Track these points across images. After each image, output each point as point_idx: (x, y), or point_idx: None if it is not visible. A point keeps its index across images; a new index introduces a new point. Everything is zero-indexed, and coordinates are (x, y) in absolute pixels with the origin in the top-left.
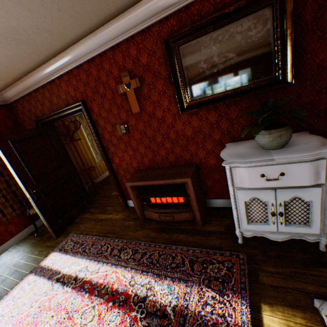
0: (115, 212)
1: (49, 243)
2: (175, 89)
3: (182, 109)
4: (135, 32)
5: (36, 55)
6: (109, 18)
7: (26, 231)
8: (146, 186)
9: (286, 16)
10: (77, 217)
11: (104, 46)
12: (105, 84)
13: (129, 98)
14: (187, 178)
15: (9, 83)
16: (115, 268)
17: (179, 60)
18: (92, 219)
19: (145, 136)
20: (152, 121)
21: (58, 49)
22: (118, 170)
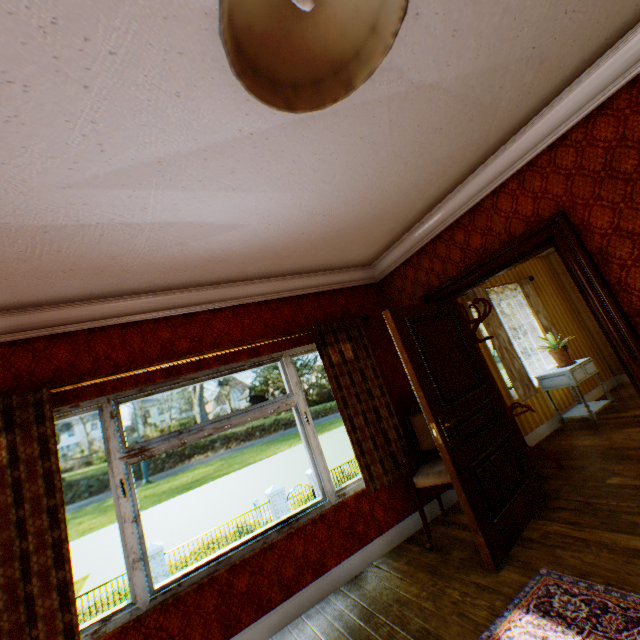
0: None
1: (478, 579)
2: None
3: None
4: None
5: (471, 152)
6: None
7: (398, 529)
8: None
9: None
10: (524, 527)
11: None
12: None
13: None
14: None
15: (394, 238)
16: None
17: None
18: (590, 543)
19: None
20: None
21: (515, 124)
22: None
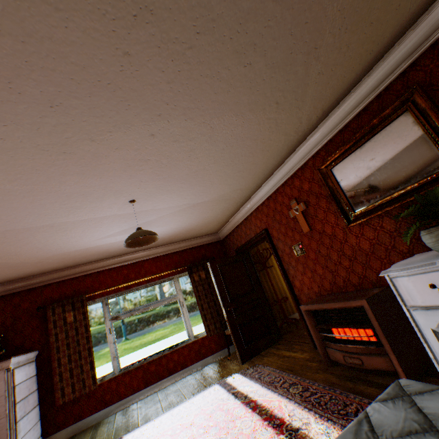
0: (300, 351)
1: (235, 367)
2: (335, 204)
3: (348, 221)
4: (295, 170)
5: (235, 204)
6: (275, 168)
7: (221, 352)
8: (323, 312)
9: (428, 111)
10: (263, 350)
11: (276, 185)
12: (280, 212)
13: (298, 220)
14: (360, 299)
15: (222, 224)
16: (280, 398)
17: (333, 179)
18: (275, 354)
19: (319, 254)
20: (323, 238)
21: (248, 196)
22: (300, 296)
